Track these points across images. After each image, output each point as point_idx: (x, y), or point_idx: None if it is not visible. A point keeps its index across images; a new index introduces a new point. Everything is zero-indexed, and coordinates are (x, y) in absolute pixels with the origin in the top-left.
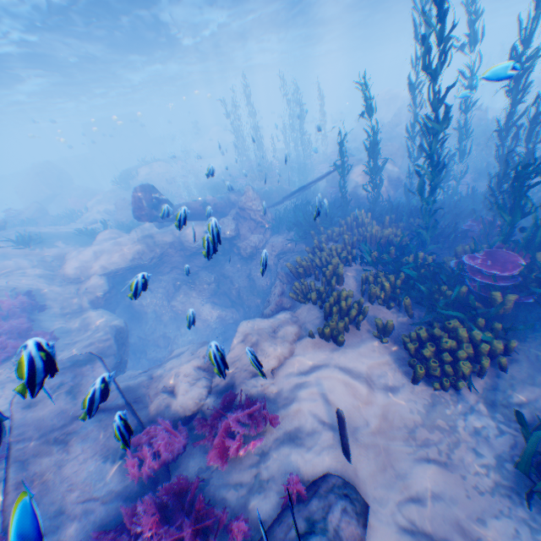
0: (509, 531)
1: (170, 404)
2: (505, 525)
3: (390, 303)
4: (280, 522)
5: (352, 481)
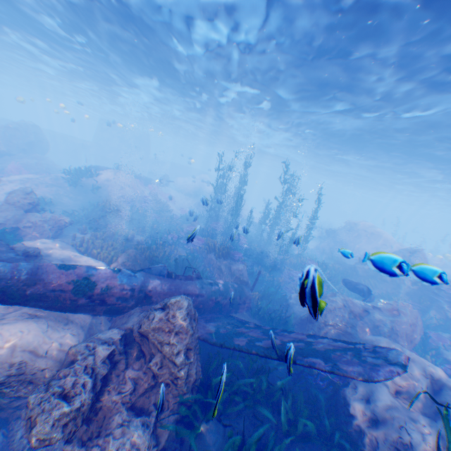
0: None
1: None
2: None
3: None
4: None
5: None
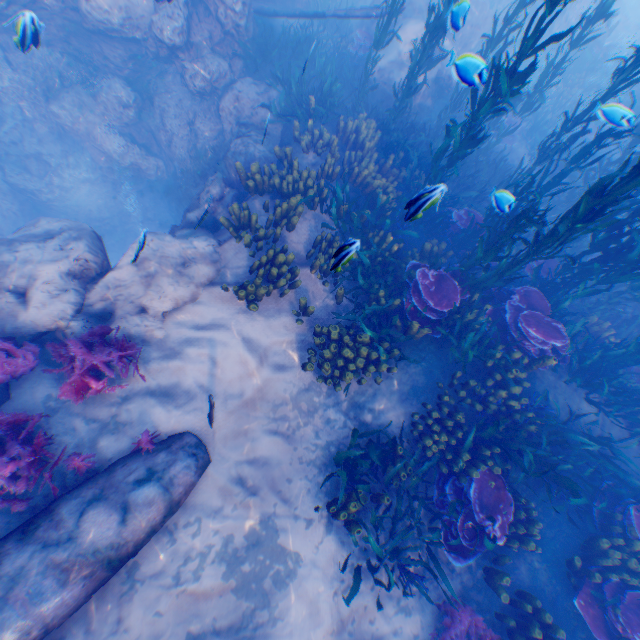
0: (304, 488)
1: (17, 315)
2: (304, 485)
3: (326, 285)
4: (123, 464)
5: (205, 440)
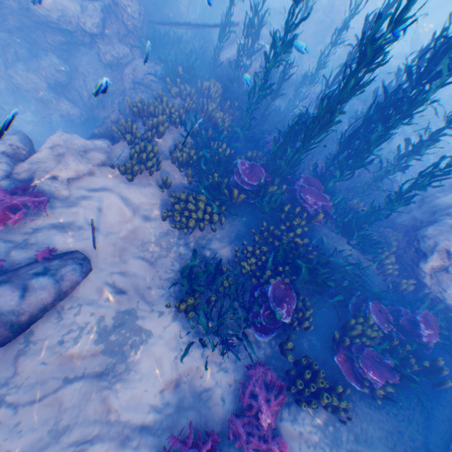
0: (159, 293)
1: None
2: (160, 291)
3: (181, 170)
4: (28, 266)
5: (91, 258)
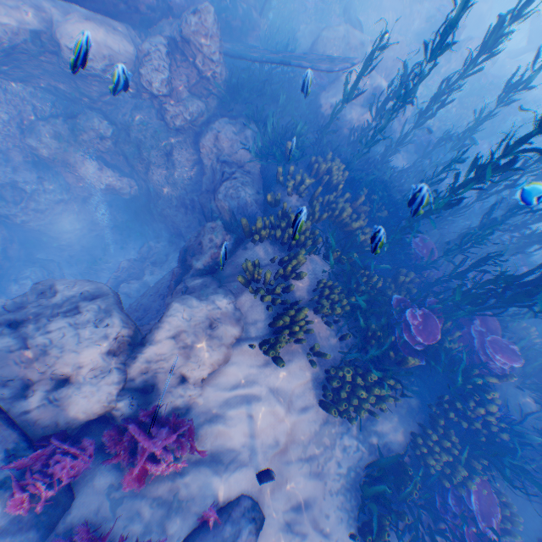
0: (338, 519)
1: (67, 408)
2: (337, 515)
3: (331, 327)
4: None
5: (256, 498)
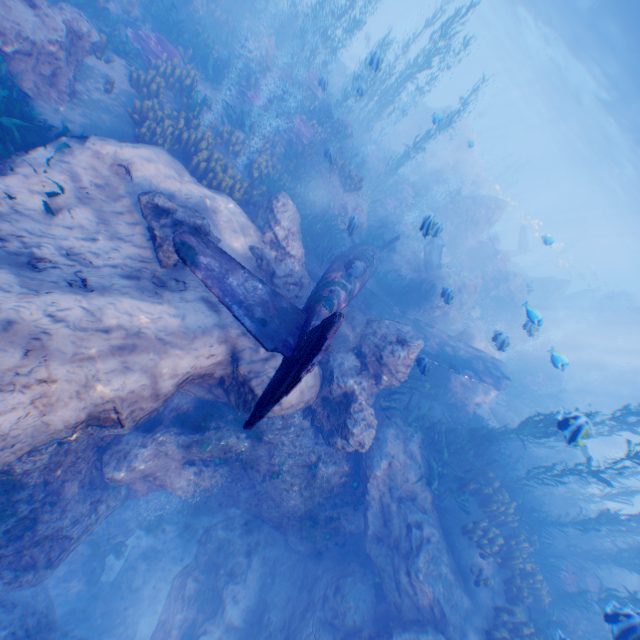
0: None
1: None
2: None
3: None
4: None
5: None
